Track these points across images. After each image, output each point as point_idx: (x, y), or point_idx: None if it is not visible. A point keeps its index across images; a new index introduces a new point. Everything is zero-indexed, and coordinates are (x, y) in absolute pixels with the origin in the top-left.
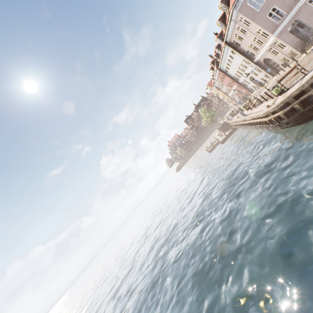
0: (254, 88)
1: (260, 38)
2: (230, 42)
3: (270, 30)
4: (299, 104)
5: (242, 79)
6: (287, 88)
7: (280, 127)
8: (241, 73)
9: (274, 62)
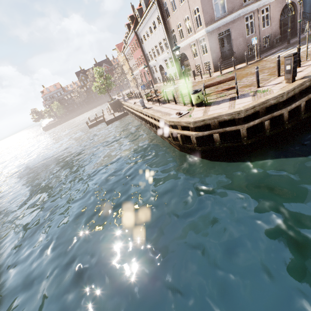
0: (159, 80)
1: (193, 23)
2: (161, 1)
3: (206, 19)
4: (219, 135)
5: (153, 63)
6: (208, 102)
7: (180, 148)
8: (155, 55)
9: (188, 64)
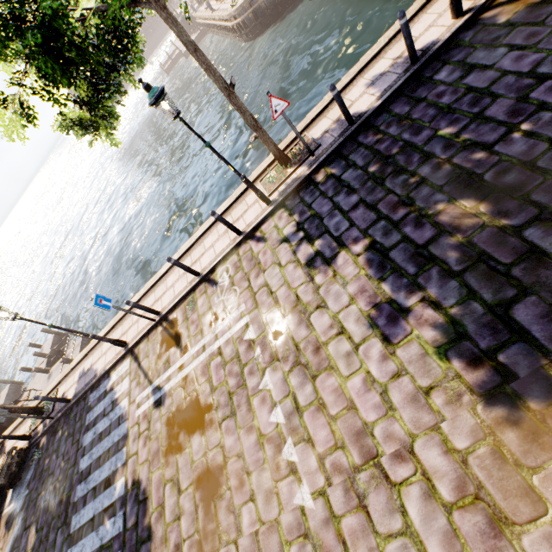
0: None
1: None
2: None
3: None
4: (253, 14)
5: None
6: None
7: (243, 40)
8: None
9: None
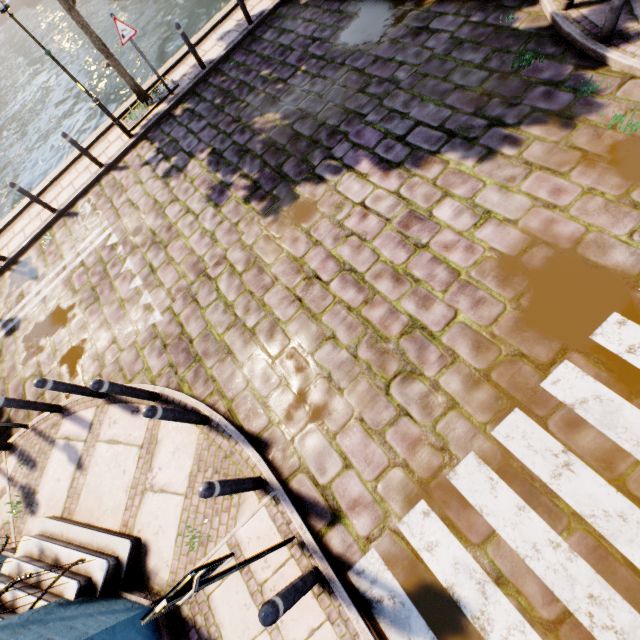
0: None
1: None
2: None
3: None
4: None
5: None
6: None
7: None
8: None
9: None
